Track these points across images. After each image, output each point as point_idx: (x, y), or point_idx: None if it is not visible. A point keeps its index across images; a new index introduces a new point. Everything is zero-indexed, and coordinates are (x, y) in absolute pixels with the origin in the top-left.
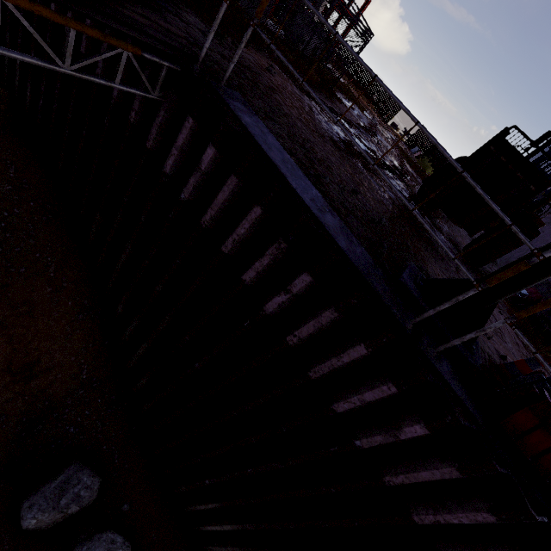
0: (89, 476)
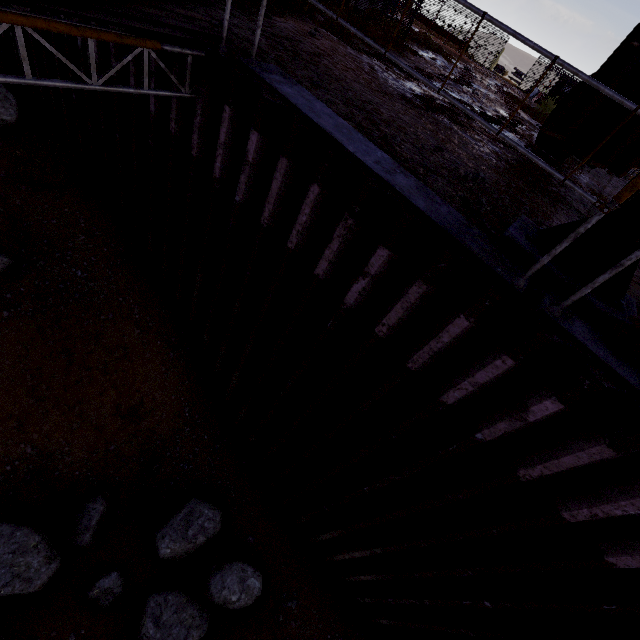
0: (209, 509)
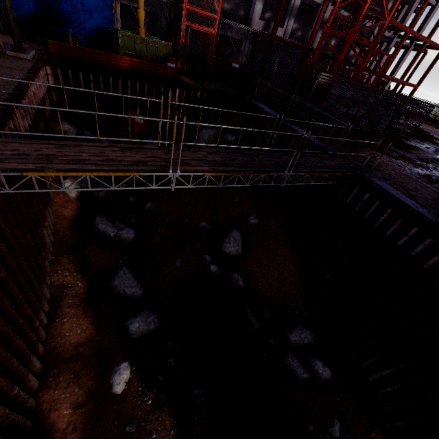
0: (309, 330)
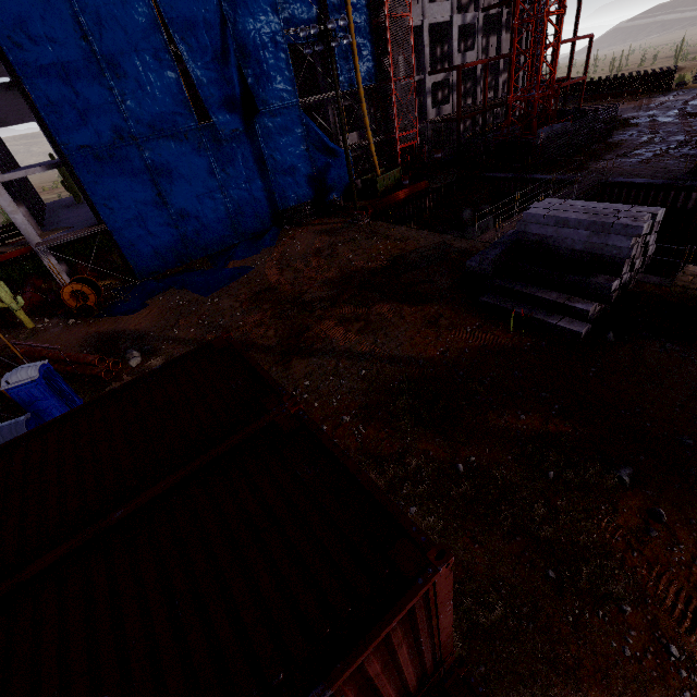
0: None
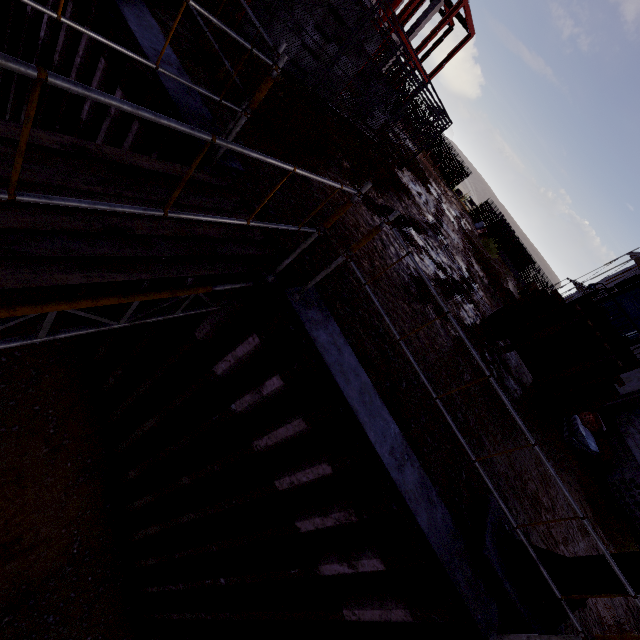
0: None
